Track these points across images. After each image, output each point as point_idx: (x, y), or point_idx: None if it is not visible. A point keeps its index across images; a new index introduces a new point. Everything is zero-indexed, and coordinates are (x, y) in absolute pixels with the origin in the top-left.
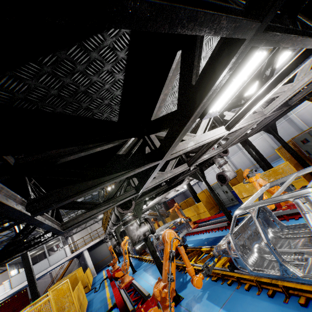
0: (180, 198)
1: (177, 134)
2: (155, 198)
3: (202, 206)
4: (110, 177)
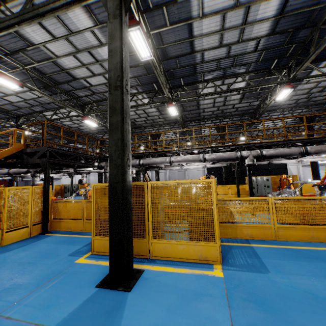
0: (19, 183)
1: (83, 168)
2: None
3: (52, 193)
4: (65, 167)
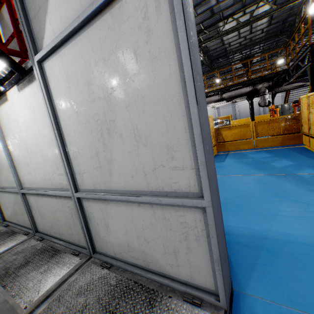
0: None
1: None
2: (225, 101)
3: None
4: None
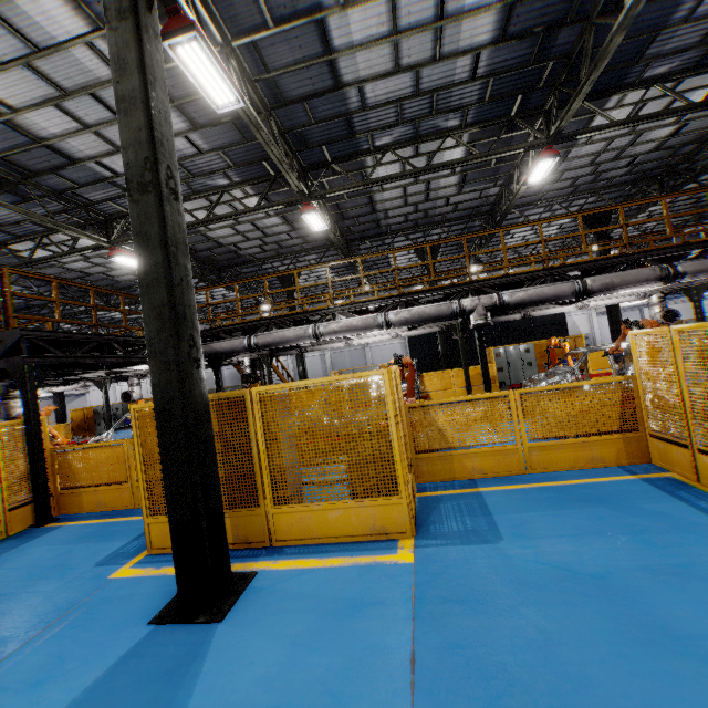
0: None
1: (123, 367)
2: None
3: (67, 429)
4: (79, 370)
